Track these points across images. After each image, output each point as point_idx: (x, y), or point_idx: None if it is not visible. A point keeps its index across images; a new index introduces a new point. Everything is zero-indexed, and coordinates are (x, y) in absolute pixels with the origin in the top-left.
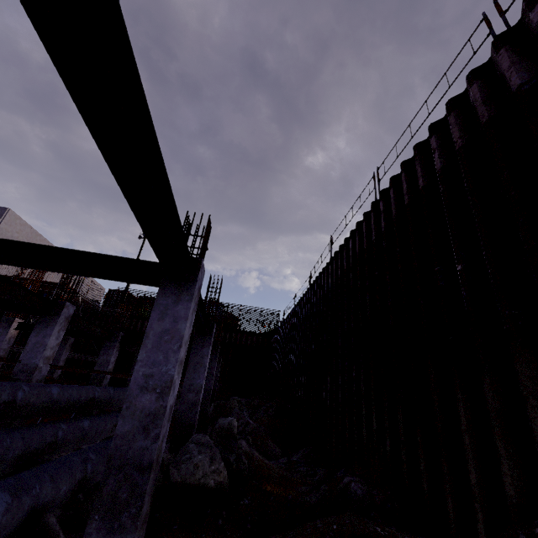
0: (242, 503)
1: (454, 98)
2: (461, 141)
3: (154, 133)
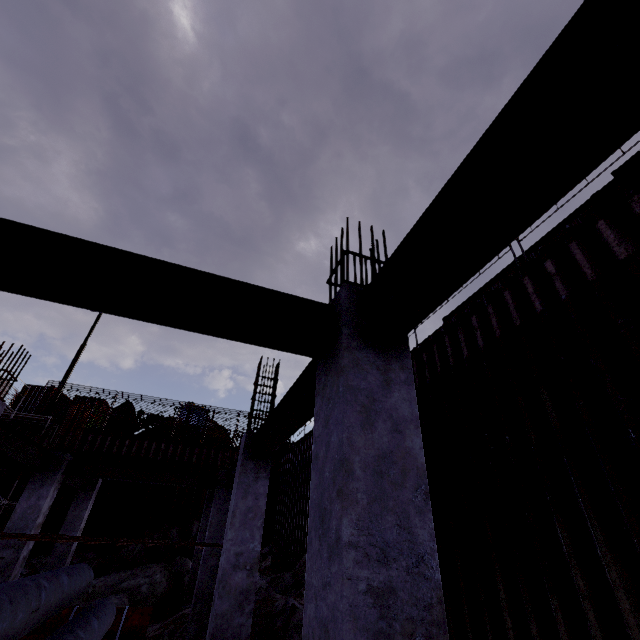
0: None
1: None
2: None
3: None
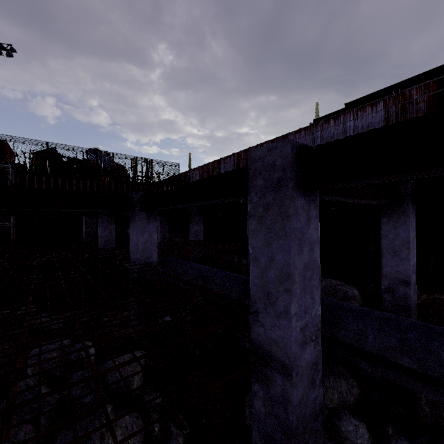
0: None
1: None
2: None
3: None
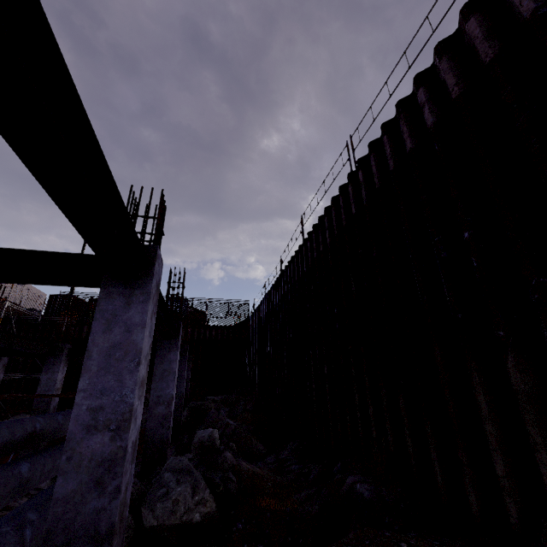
0: (235, 529)
1: (444, 40)
2: (458, 89)
3: (37, 5)
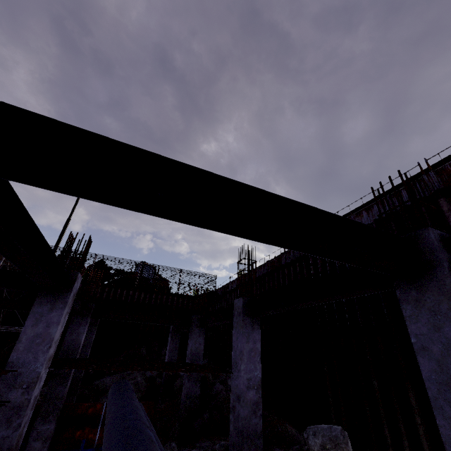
0: None
1: None
2: None
3: None
